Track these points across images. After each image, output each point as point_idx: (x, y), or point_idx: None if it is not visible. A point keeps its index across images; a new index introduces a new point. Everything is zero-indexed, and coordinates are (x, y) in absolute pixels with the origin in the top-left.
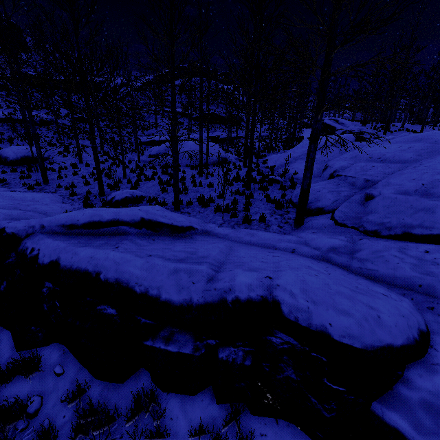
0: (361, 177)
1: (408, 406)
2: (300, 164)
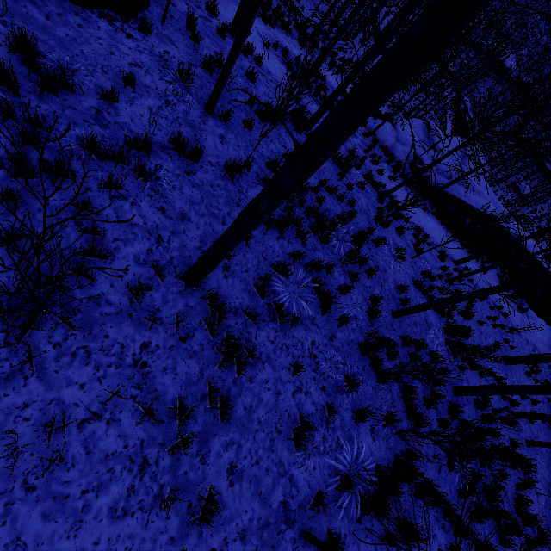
0: None
1: None
2: None
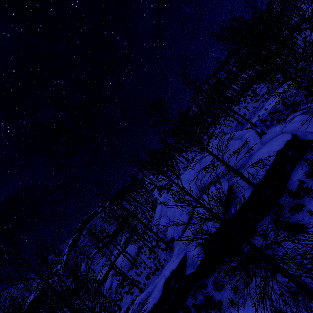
0: (172, 218)
1: (187, 269)
2: (162, 221)
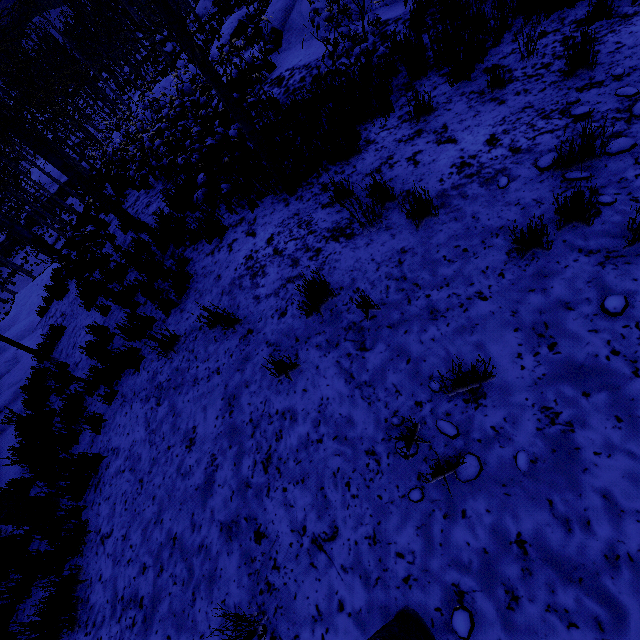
0: None
1: None
2: None
